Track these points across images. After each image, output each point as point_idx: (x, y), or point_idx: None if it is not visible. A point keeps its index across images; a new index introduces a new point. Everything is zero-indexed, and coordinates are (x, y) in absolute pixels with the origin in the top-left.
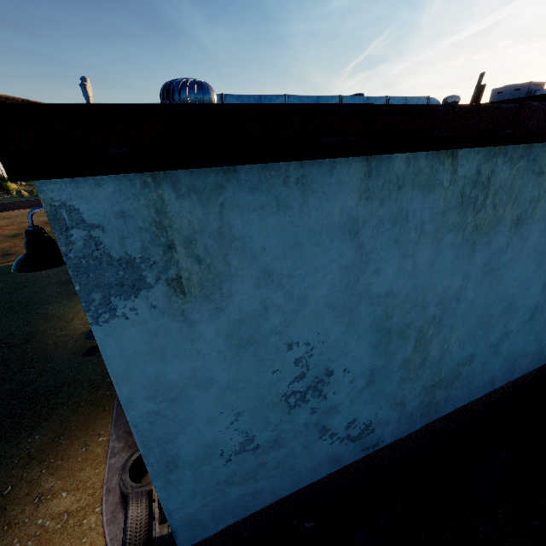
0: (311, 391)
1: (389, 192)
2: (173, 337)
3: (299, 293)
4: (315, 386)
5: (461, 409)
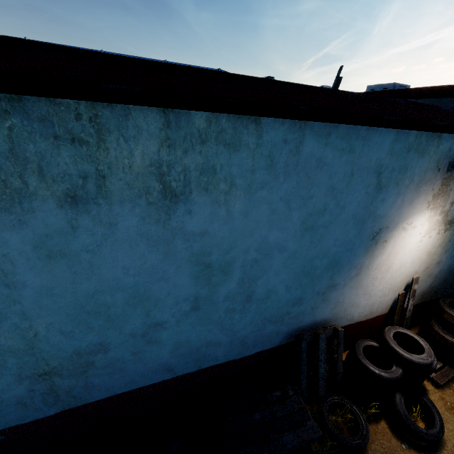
0: None
1: None
2: None
3: None
4: None
5: (128, 394)
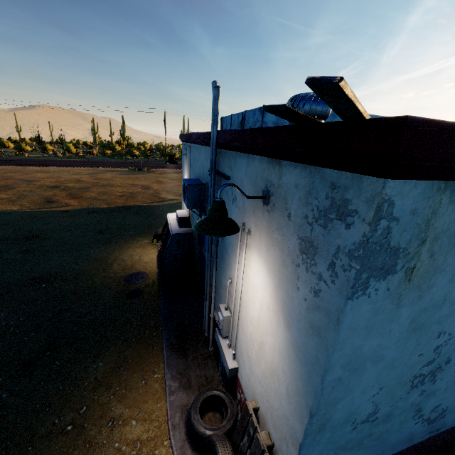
0: (430, 375)
1: None
2: (383, 316)
3: None
4: (434, 371)
5: None
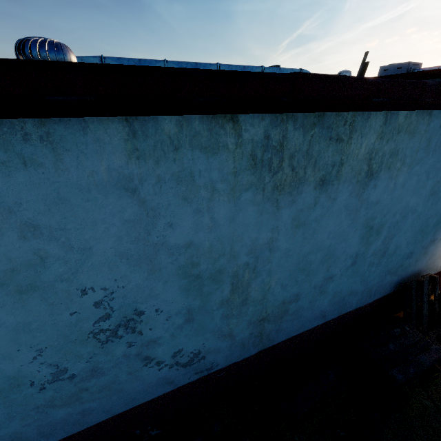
0: (123, 328)
1: (164, 152)
2: None
3: (80, 245)
4: (126, 324)
5: (296, 337)
